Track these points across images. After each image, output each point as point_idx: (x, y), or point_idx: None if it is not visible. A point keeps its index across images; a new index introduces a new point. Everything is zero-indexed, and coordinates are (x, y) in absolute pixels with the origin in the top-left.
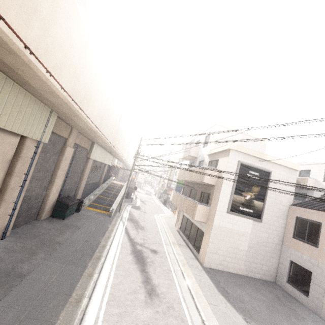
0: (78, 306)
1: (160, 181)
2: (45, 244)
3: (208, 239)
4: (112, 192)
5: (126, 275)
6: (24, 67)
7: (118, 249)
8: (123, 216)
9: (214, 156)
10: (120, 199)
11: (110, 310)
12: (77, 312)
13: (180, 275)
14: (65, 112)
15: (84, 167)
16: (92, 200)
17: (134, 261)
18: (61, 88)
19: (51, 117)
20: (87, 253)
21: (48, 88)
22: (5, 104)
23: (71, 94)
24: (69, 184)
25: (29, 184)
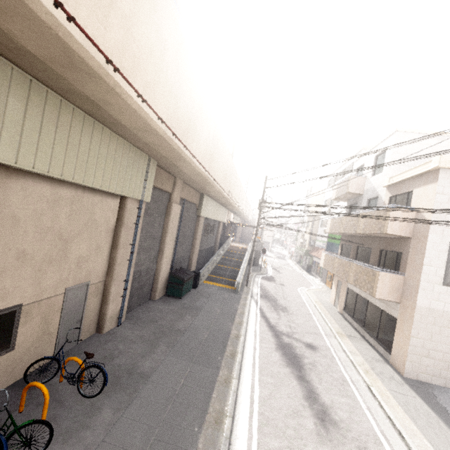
0: (219, 429)
1: (296, 237)
2: (164, 332)
3: (408, 332)
4: (233, 259)
5: (277, 384)
6: (110, 95)
7: (256, 341)
8: (253, 291)
9: (400, 186)
10: (245, 268)
11: (266, 442)
12: (219, 439)
13: (365, 391)
14: (166, 156)
15: (195, 228)
16: (210, 272)
17: (284, 362)
18: (157, 118)
19: (150, 167)
20: (216, 347)
21: (142, 121)
22: (98, 158)
23: (171, 126)
24: (180, 253)
25: (137, 257)
